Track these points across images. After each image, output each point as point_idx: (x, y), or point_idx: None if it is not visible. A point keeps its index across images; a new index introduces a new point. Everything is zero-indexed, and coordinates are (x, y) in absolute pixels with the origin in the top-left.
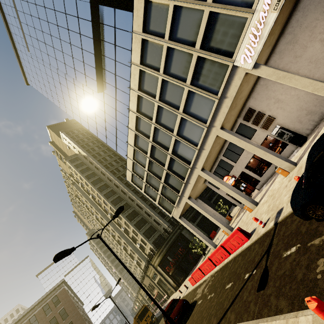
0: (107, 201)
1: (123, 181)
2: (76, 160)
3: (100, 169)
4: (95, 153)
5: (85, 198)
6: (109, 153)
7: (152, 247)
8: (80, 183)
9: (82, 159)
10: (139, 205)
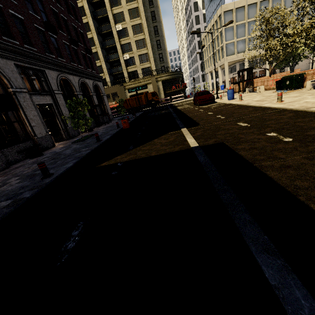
0: None
1: None
2: None
3: None
4: None
5: None
6: None
7: (155, 68)
8: None
9: None
10: (158, 30)
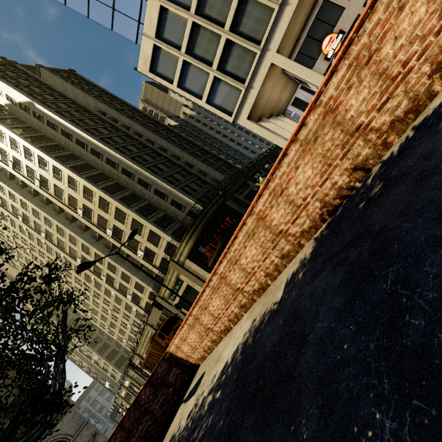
0: (78, 176)
1: (110, 146)
2: (0, 113)
3: (60, 125)
4: (47, 102)
5: (22, 196)
6: (76, 109)
7: (172, 239)
8: (10, 160)
9: (15, 114)
10: (144, 180)
